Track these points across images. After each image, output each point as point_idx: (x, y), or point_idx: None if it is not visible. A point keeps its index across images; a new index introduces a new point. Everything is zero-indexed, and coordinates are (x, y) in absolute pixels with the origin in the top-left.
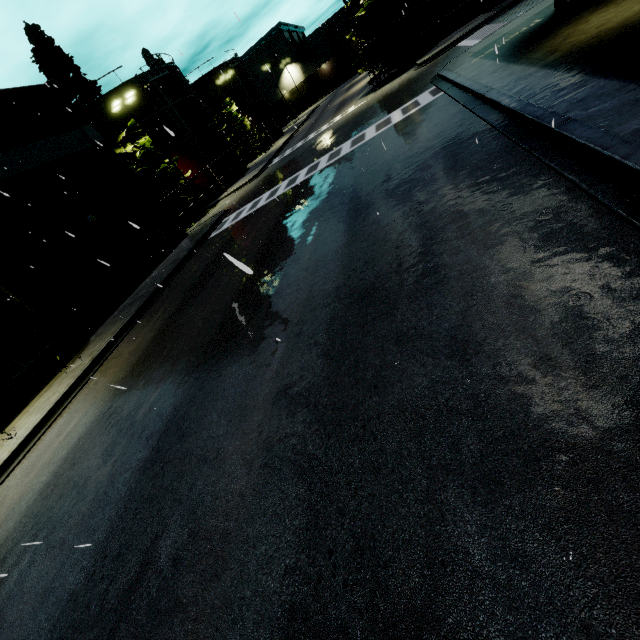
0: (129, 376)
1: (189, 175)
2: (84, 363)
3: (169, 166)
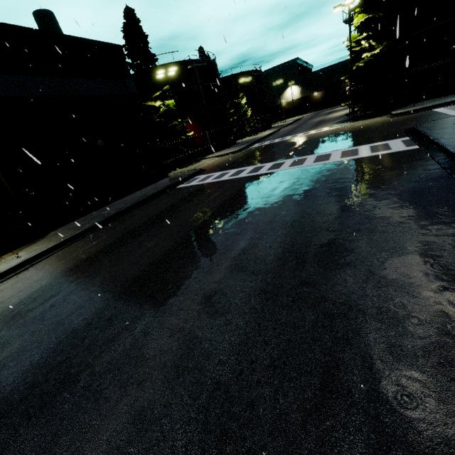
0: (11, 309)
1: (193, 134)
2: (18, 259)
3: (181, 124)
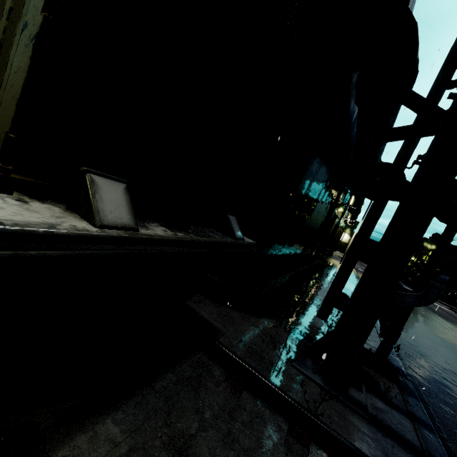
0: None
1: None
2: None
3: None
